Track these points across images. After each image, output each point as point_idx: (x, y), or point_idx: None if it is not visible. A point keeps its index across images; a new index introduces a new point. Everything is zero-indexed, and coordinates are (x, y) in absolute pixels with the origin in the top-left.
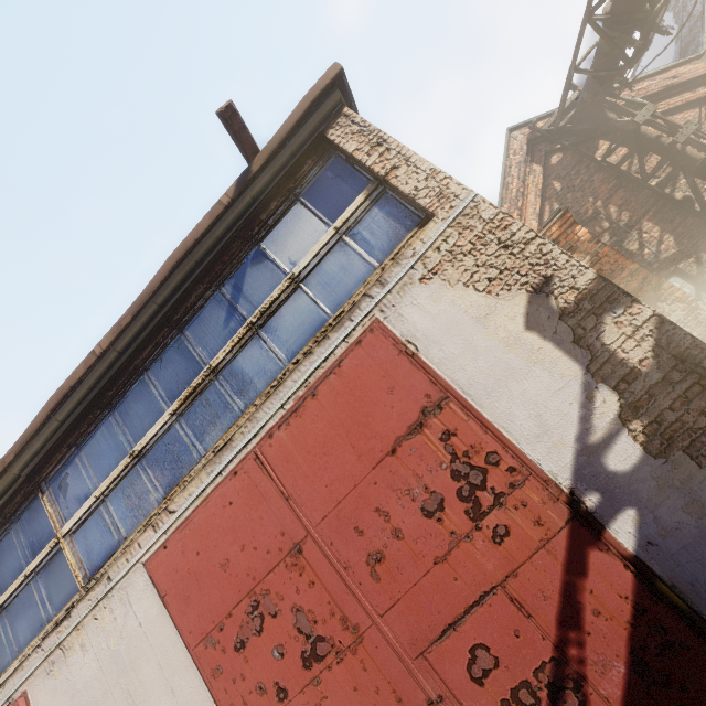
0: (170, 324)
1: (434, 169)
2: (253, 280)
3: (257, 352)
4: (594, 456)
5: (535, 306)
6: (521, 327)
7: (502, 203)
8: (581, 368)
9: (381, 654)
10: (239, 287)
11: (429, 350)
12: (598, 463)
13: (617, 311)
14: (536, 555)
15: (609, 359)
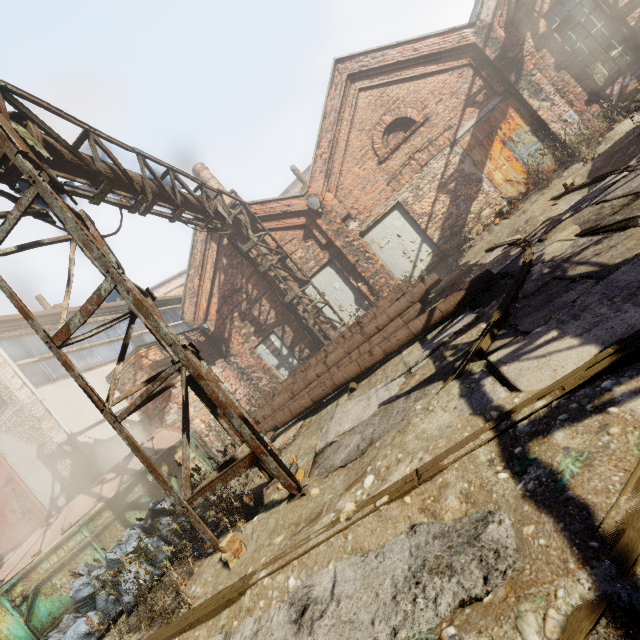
0: None
1: (6, 385)
2: None
3: None
4: (55, 501)
5: (40, 451)
6: (36, 457)
7: (190, 268)
8: (52, 475)
9: (2, 547)
10: None
11: (10, 458)
12: (56, 503)
13: (62, 459)
14: (39, 526)
15: (59, 474)
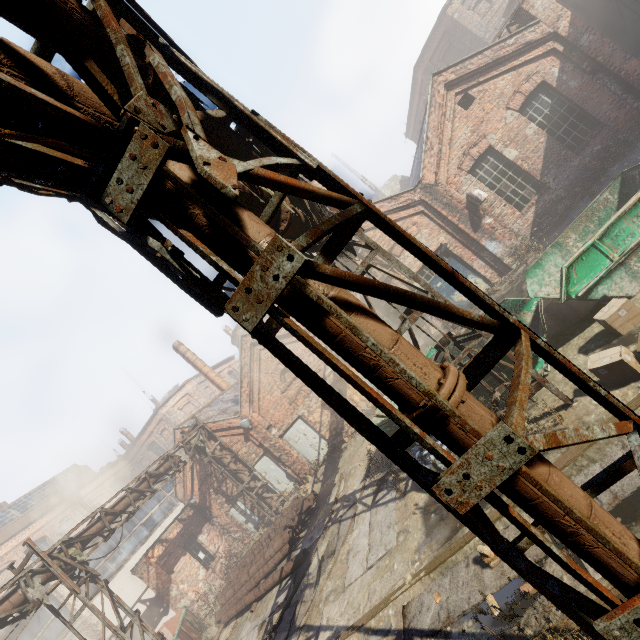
0: (23, 623)
1: (75, 608)
2: (42, 616)
3: (49, 634)
4: None
5: None
6: None
7: None
8: None
9: None
10: (39, 617)
11: None
12: None
13: None
14: None
15: None
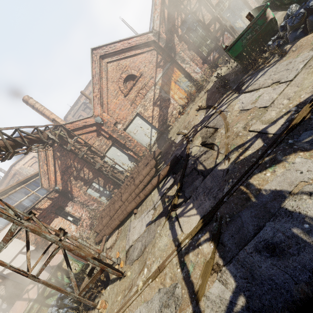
0: None
1: None
2: None
3: None
4: (0, 307)
5: None
6: None
7: (40, 161)
8: None
9: None
10: None
11: None
12: (1, 308)
13: None
14: None
15: None
